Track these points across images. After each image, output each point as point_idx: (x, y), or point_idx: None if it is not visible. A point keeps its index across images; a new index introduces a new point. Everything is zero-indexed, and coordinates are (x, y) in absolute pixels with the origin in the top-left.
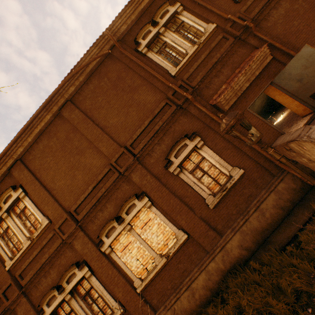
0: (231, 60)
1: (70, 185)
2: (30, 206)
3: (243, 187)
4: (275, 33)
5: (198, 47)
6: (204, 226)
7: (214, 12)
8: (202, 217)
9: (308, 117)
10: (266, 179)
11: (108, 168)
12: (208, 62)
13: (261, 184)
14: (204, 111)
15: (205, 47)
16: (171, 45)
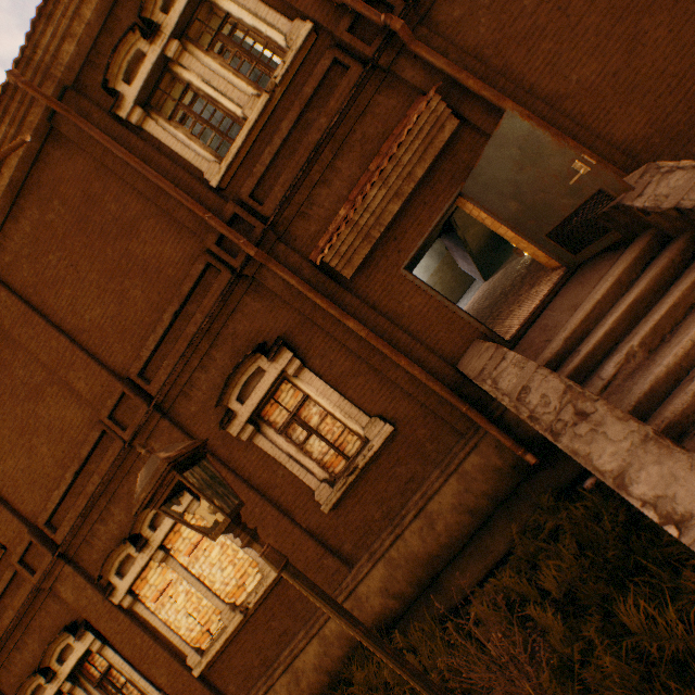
0: (360, 132)
1: (28, 468)
2: None
3: (395, 461)
4: (473, 40)
5: (270, 100)
6: (315, 548)
7: None
8: (310, 528)
9: (557, 277)
10: (444, 442)
11: (98, 430)
12: (302, 142)
13: (434, 453)
14: (296, 286)
15: (291, 95)
16: (203, 94)
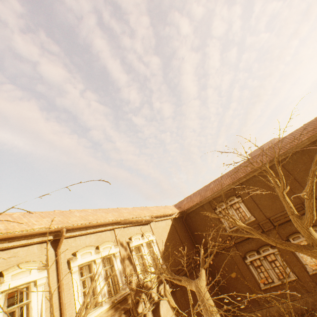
0: None
1: (270, 205)
2: (242, 207)
3: None
4: None
5: None
6: None
7: None
8: None
9: None
10: None
11: (299, 205)
12: None
13: None
14: None
15: None
16: None
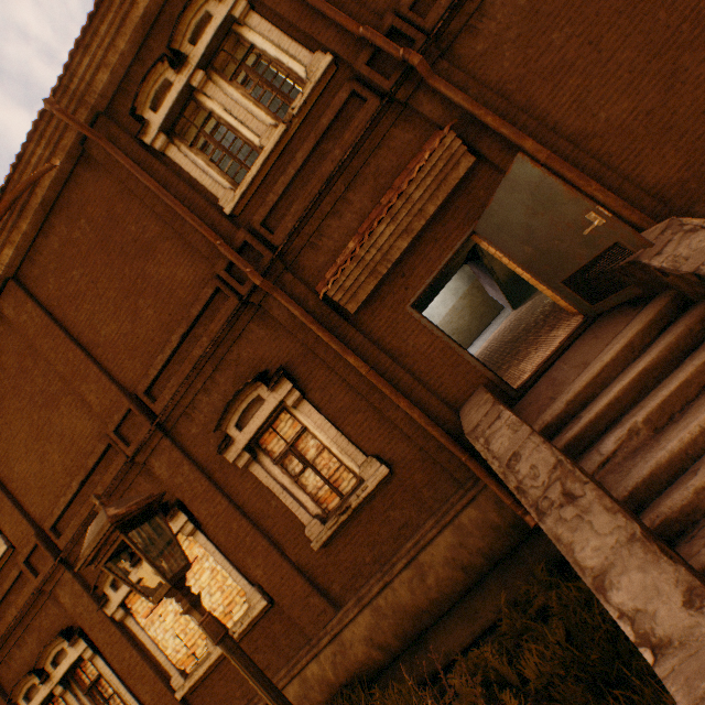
0: (374, 164)
1: (40, 473)
2: None
3: (390, 504)
4: (495, 74)
5: (287, 130)
6: (303, 584)
7: (326, 16)
8: (300, 563)
9: (575, 323)
10: (442, 489)
11: (104, 443)
12: (315, 173)
13: (430, 500)
14: (299, 317)
15: (308, 126)
16: (224, 122)
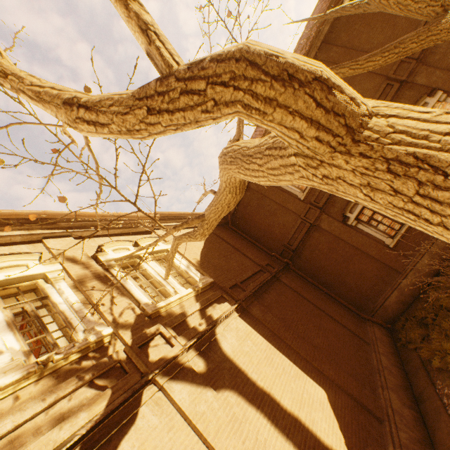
0: None
1: None
2: None
3: None
4: None
5: None
6: None
7: None
8: None
9: None
10: None
11: (384, 84)
12: None
13: None
14: None
15: None
16: None
